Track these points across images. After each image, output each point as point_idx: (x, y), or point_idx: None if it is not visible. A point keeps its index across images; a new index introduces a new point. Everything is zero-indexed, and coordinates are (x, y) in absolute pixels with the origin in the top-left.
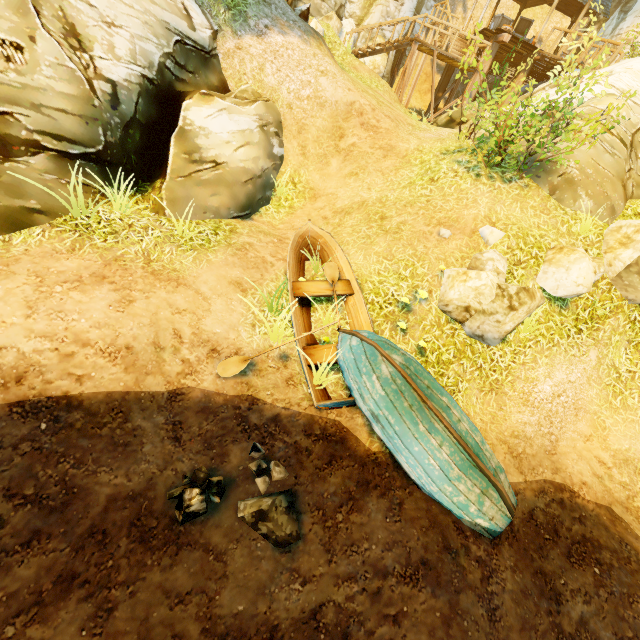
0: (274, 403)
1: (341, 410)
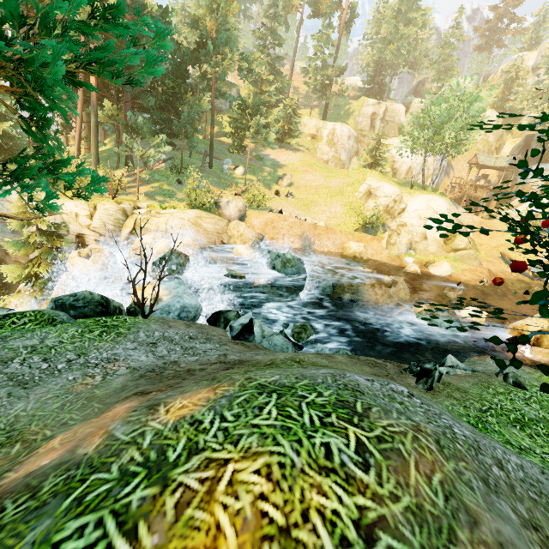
0: (525, 280)
1: (536, 281)
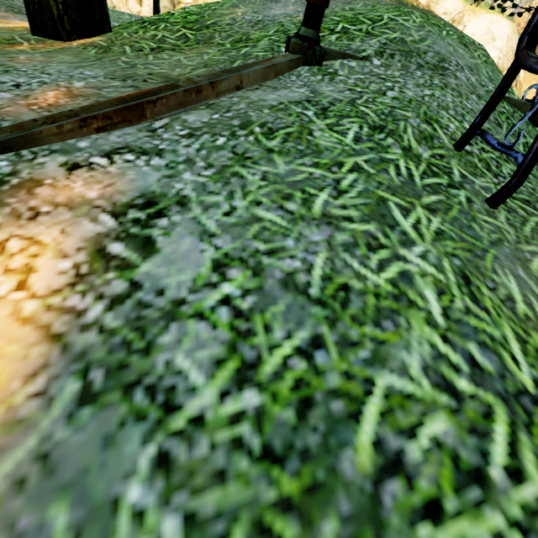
0: None
1: None
